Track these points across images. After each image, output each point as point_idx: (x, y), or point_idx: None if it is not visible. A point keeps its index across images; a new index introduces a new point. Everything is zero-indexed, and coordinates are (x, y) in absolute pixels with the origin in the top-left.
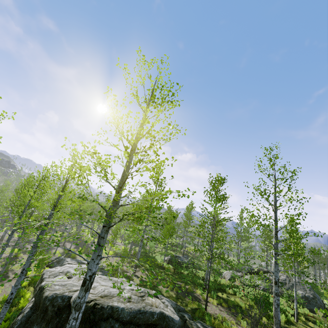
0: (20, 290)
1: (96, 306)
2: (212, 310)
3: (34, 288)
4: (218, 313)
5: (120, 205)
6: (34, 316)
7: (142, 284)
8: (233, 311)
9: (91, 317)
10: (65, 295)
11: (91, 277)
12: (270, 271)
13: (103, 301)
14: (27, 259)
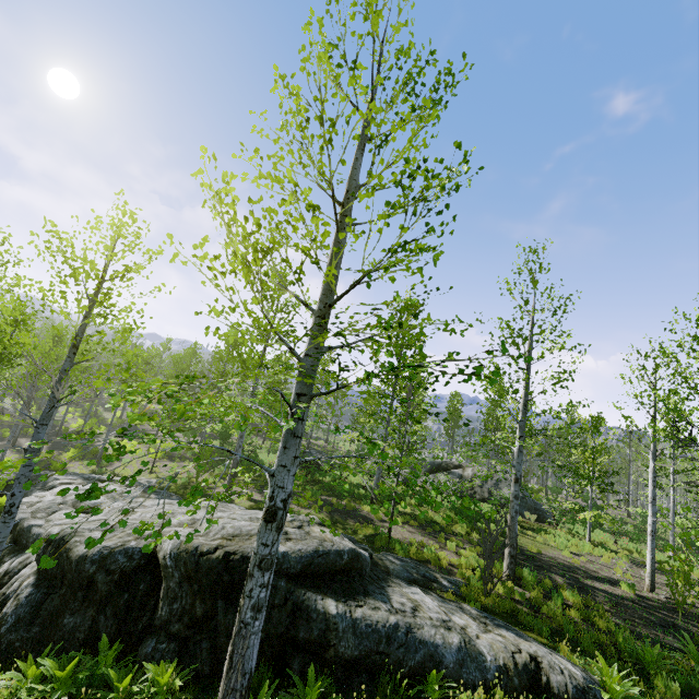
0: None
1: (231, 558)
2: (399, 533)
3: None
4: (408, 537)
5: (328, 348)
6: (52, 600)
7: (257, 507)
8: (430, 531)
9: (226, 578)
10: (133, 548)
11: (286, 501)
12: (463, 465)
13: (239, 546)
14: (18, 480)
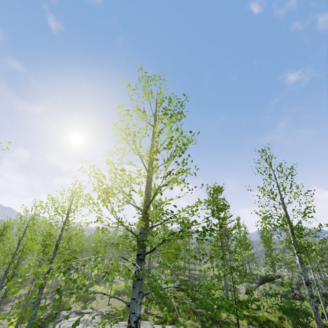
0: None
1: None
2: None
3: None
4: None
5: (151, 227)
6: None
7: (160, 322)
8: None
9: None
10: None
11: (137, 322)
12: (281, 275)
13: None
14: (29, 321)
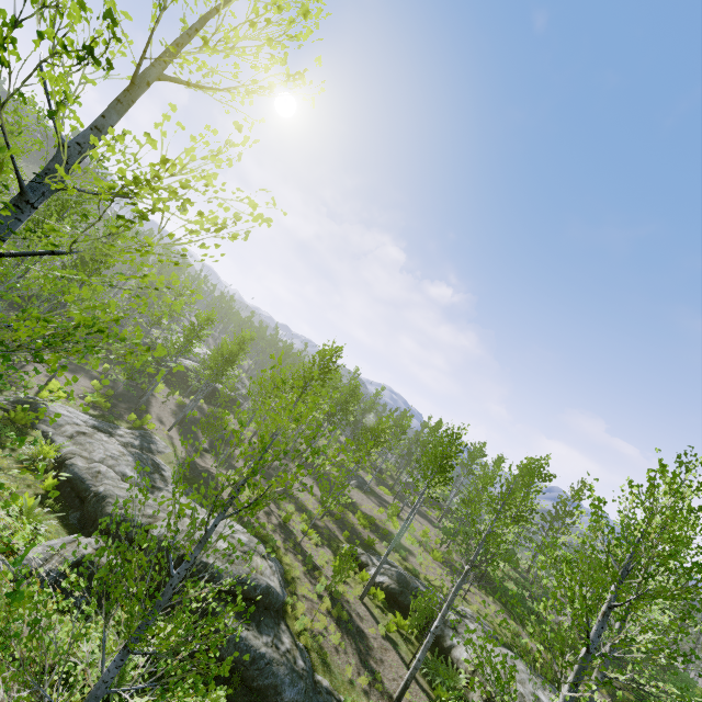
0: None
1: None
2: None
3: None
4: None
5: None
6: None
7: None
8: None
9: None
10: None
11: None
12: None
13: None
14: None
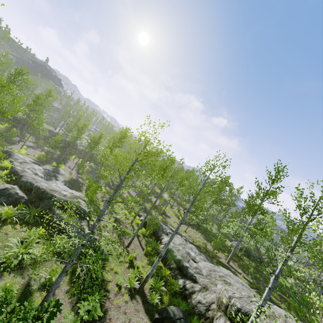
0: (152, 258)
1: None
2: None
3: (157, 256)
4: None
5: None
6: None
7: (252, 287)
8: None
9: None
10: None
11: None
12: None
13: None
14: (265, 300)
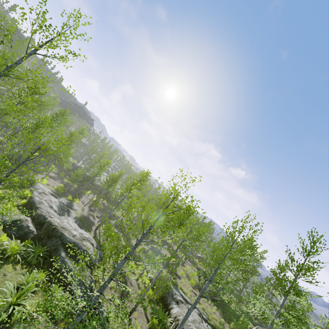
0: None
1: None
2: None
3: None
4: None
5: None
6: None
7: None
8: None
9: None
10: None
11: None
12: None
13: None
14: None
